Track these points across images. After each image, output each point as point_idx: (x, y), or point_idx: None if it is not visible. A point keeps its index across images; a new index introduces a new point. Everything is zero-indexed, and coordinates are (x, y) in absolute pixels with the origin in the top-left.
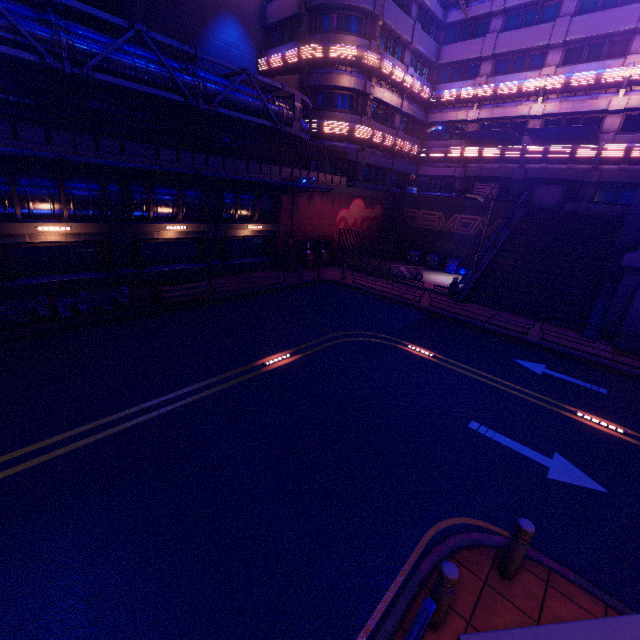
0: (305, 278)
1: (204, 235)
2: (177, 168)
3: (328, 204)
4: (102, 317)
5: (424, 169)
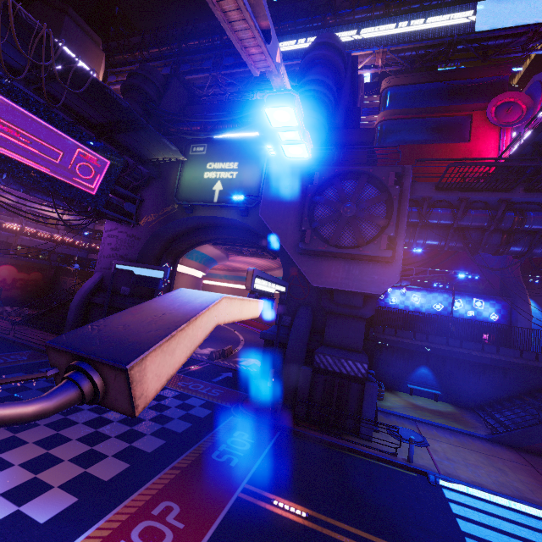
0: None
1: None
2: None
3: None
4: None
5: (91, 255)
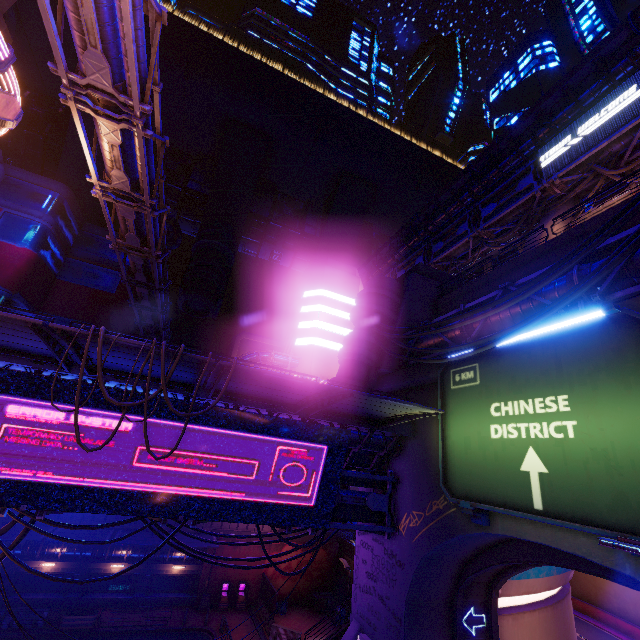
0: (192, 623)
1: (137, 571)
2: (107, 537)
3: (256, 548)
4: (17, 633)
5: None
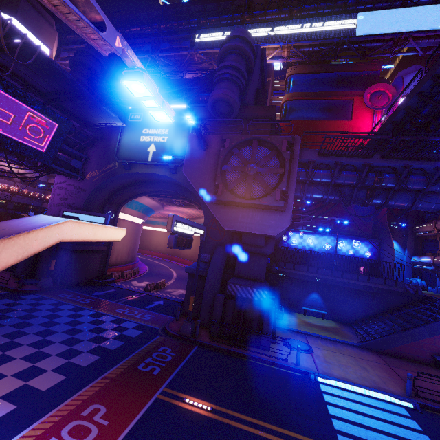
0: None
1: None
2: None
3: None
4: None
5: (45, 204)
